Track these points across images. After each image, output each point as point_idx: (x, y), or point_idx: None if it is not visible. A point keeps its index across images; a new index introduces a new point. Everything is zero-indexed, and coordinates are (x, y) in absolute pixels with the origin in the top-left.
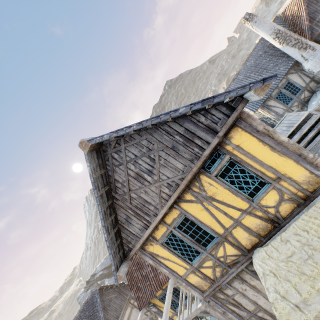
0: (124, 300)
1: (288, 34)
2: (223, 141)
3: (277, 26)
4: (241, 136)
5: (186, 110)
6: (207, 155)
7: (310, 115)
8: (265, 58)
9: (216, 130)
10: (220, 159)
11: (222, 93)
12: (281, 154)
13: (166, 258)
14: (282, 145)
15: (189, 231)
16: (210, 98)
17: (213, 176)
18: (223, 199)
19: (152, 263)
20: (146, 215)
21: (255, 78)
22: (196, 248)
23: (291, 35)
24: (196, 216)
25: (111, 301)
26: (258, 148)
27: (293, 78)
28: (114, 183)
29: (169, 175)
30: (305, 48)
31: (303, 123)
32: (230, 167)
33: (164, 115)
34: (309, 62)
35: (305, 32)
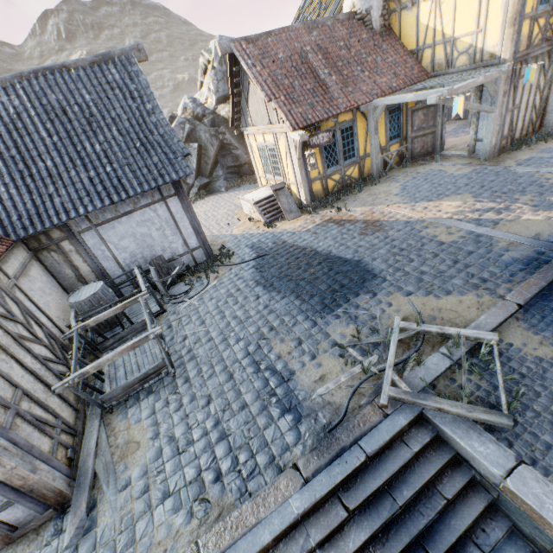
0: None
1: None
2: None
3: None
4: None
5: None
6: None
7: None
8: None
9: None
10: None
11: None
12: None
13: None
14: None
15: None
16: None
17: None
18: None
19: None
20: None
21: None
22: None
23: None
24: None
25: None
26: None
27: None
28: None
29: None
30: None
31: None
32: None
33: None
34: None
35: None
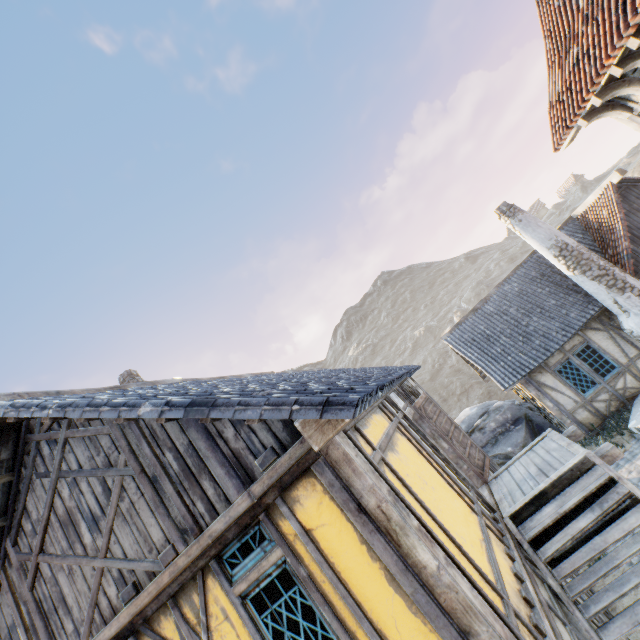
0: None
1: (585, 255)
2: (277, 503)
3: (563, 236)
4: (321, 507)
5: (153, 415)
6: (218, 533)
7: (589, 464)
8: (541, 286)
9: (252, 473)
10: (263, 551)
11: (233, 402)
12: (415, 605)
13: None
14: (422, 578)
15: None
16: (205, 405)
17: (235, 593)
18: None
19: None
20: None
21: (517, 319)
22: None
23: (592, 258)
24: None
25: None
26: (357, 561)
27: (598, 339)
28: (20, 517)
29: (130, 549)
30: (621, 289)
31: (570, 478)
32: (282, 585)
33: (110, 407)
34: (632, 317)
35: (623, 258)
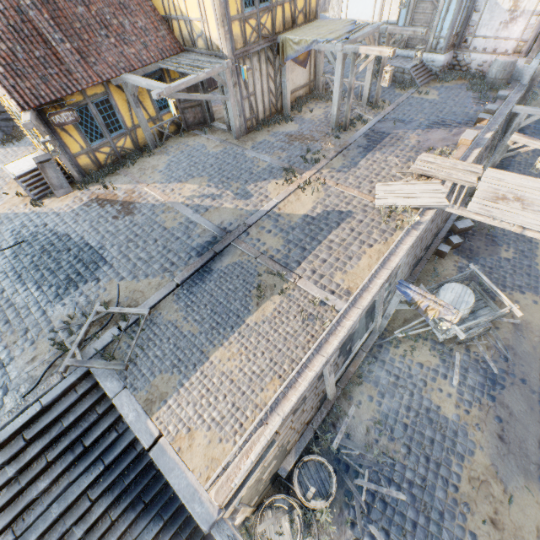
0: None
1: None
2: None
3: None
4: None
5: None
6: None
7: None
8: None
9: None
10: None
11: None
12: None
13: None
14: None
15: None
16: None
17: None
18: None
19: None
20: None
21: None
22: None
23: None
24: None
25: None
26: None
27: None
28: None
29: None
30: None
31: None
32: None
33: None
34: None
35: None
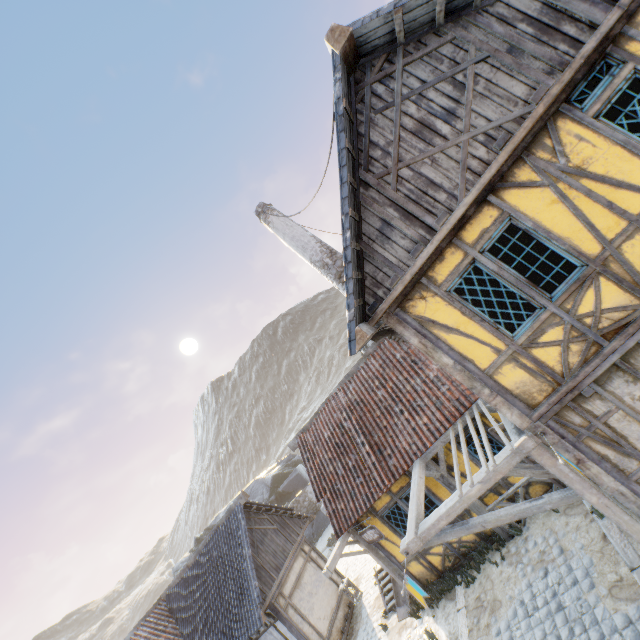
0: (291, 541)
1: None
2: (621, 35)
3: None
4: None
5: None
6: (589, 52)
7: None
8: None
9: None
10: (610, 77)
11: None
12: None
13: (453, 327)
14: None
15: (515, 258)
16: None
17: (589, 117)
18: (606, 170)
19: (418, 344)
20: (427, 214)
21: None
22: (528, 299)
23: None
24: (536, 220)
25: (265, 536)
26: None
27: None
28: (368, 150)
29: (493, 115)
30: None
31: None
32: (633, 92)
33: None
34: None
35: None
